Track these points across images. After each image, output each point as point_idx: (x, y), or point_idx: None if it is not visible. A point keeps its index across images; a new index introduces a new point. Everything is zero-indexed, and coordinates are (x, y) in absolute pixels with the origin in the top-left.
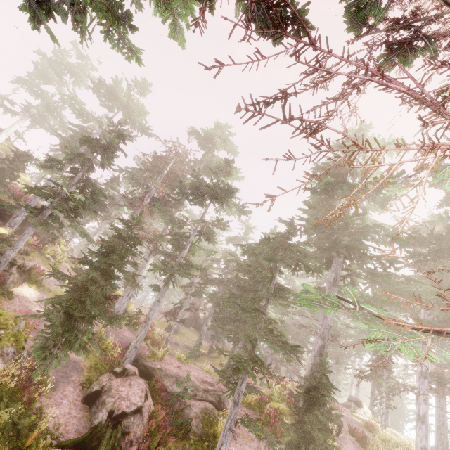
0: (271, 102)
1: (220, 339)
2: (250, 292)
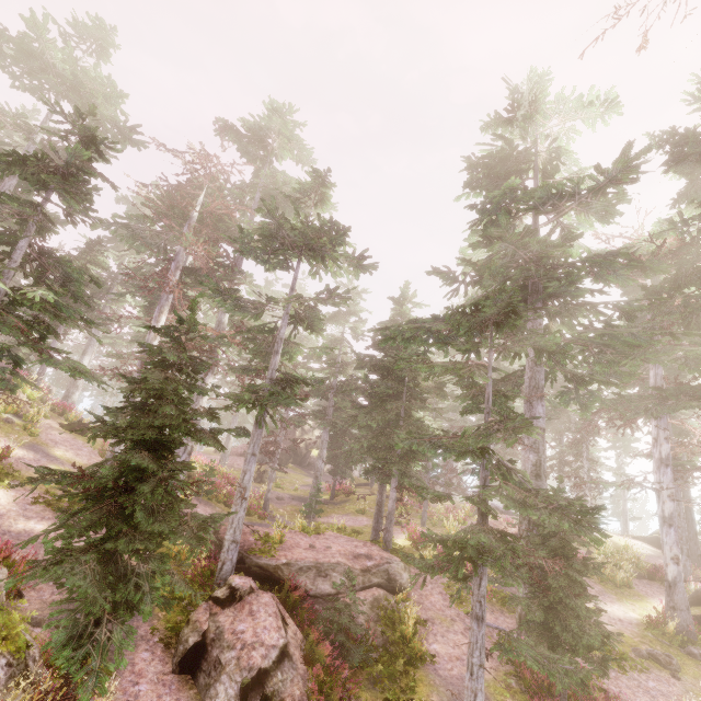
0: None
1: (346, 475)
2: (389, 398)
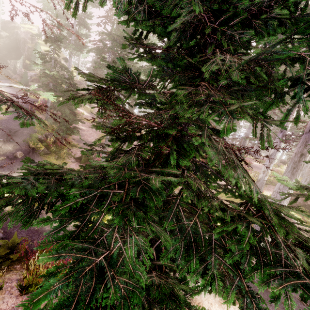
0: None
1: None
2: None
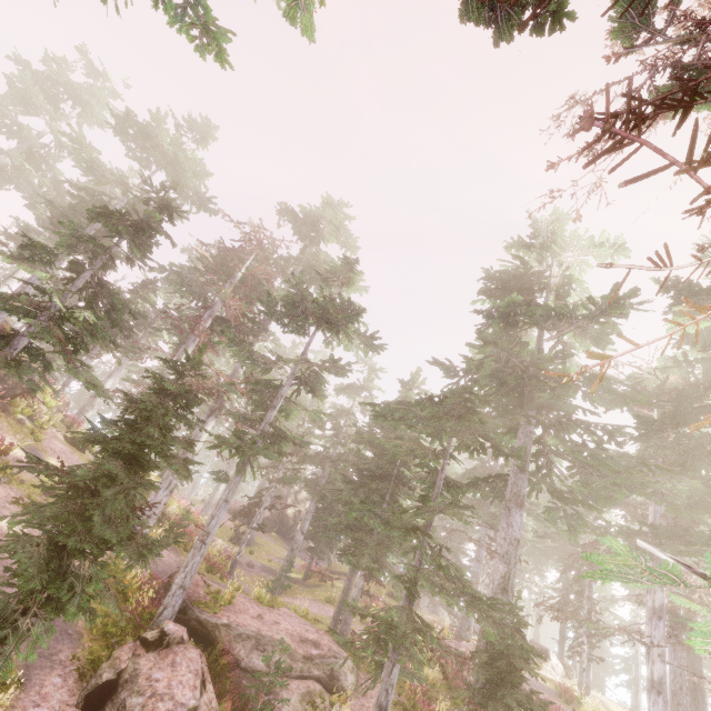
0: (647, 115)
1: (324, 556)
2: (379, 478)
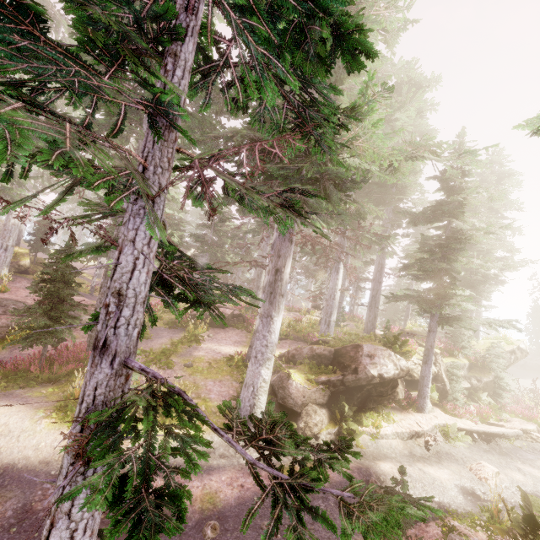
0: None
1: None
2: None
